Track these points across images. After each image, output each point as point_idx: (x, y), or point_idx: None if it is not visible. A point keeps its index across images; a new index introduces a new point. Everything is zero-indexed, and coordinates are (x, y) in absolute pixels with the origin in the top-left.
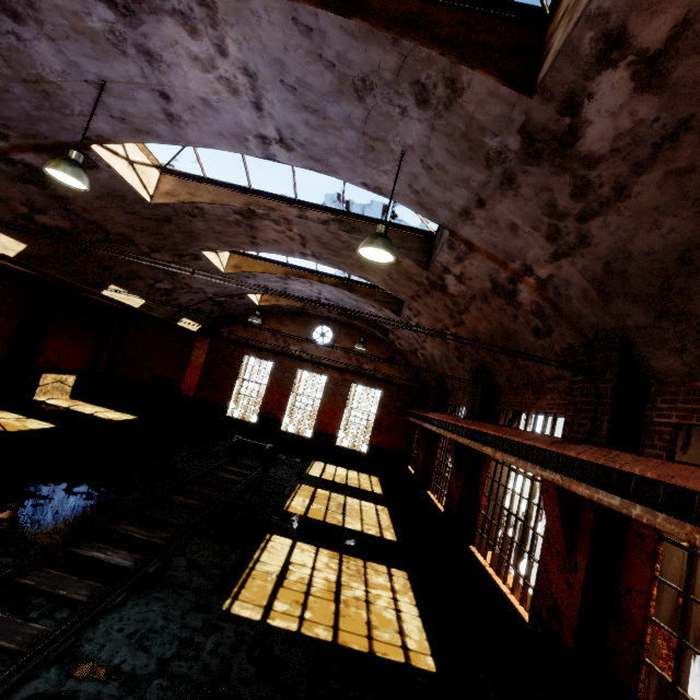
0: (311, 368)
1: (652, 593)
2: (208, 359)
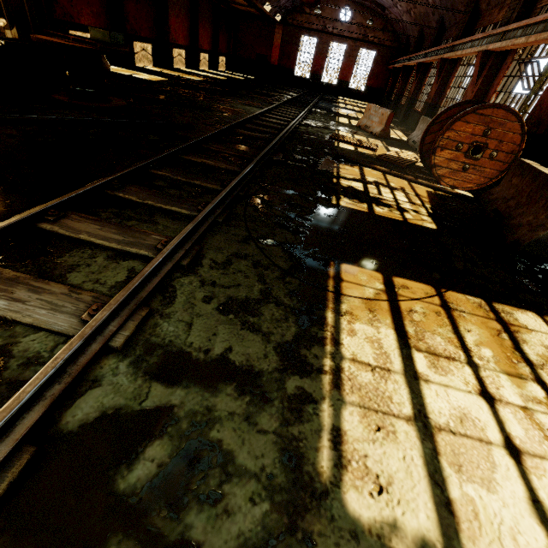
0: (338, 40)
1: (426, 80)
2: (282, 40)
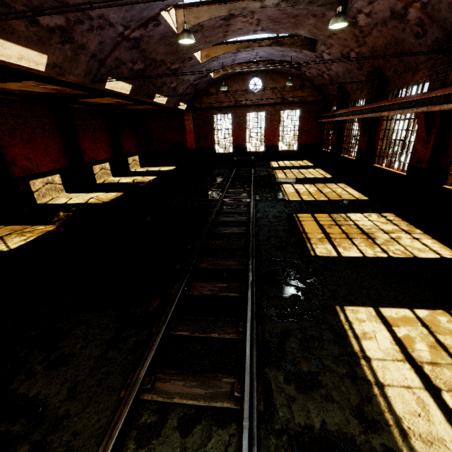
0: (254, 109)
1: None
2: (194, 124)
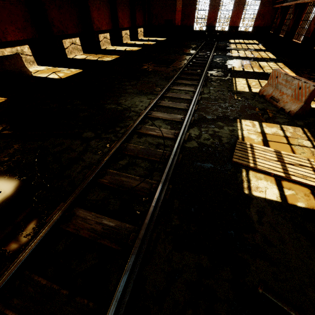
0: None
1: None
2: (183, 5)
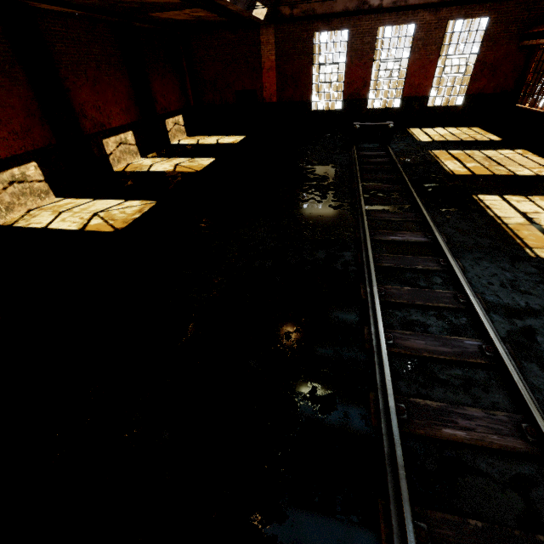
0: (394, 19)
1: None
2: (278, 54)
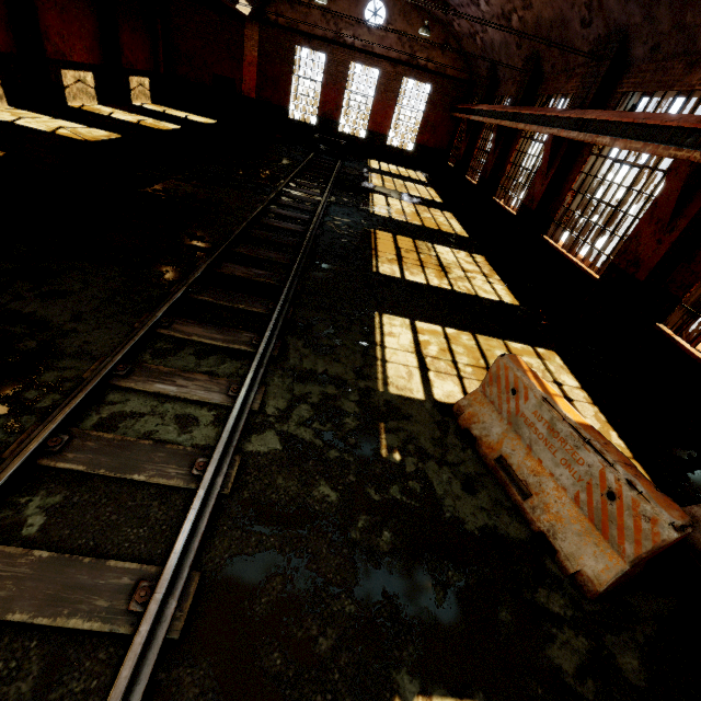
0: (363, 59)
1: (576, 179)
2: (261, 52)
